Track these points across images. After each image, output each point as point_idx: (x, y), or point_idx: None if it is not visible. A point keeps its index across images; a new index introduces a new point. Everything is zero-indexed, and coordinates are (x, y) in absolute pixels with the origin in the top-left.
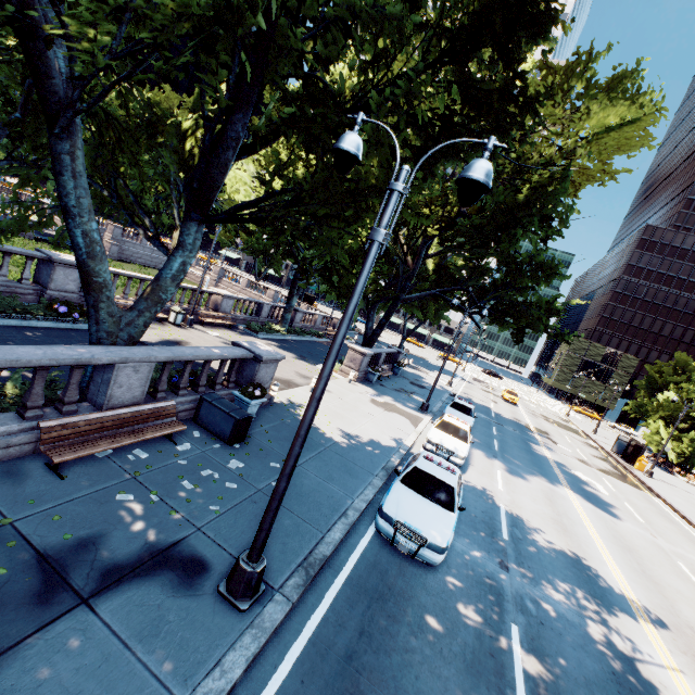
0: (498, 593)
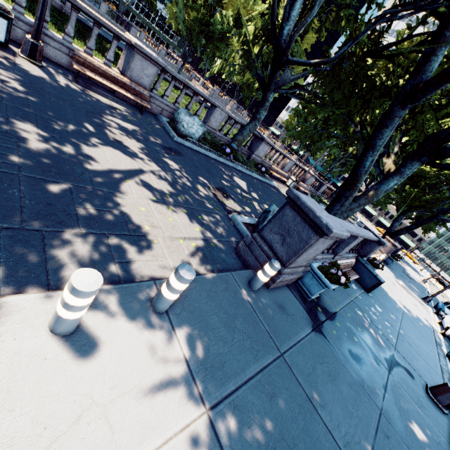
0: None
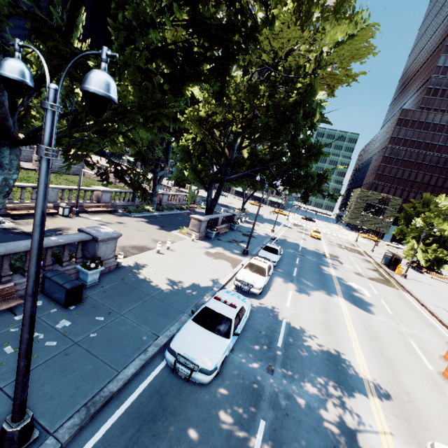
0: (258, 394)
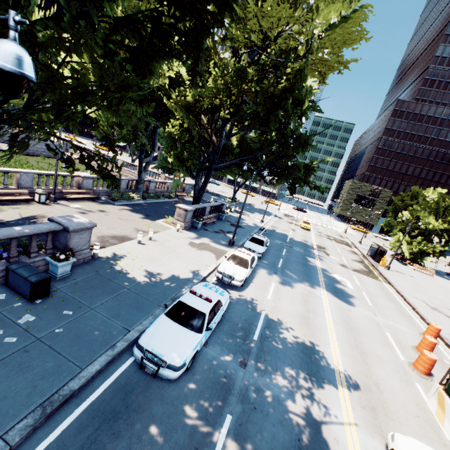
0: (228, 389)
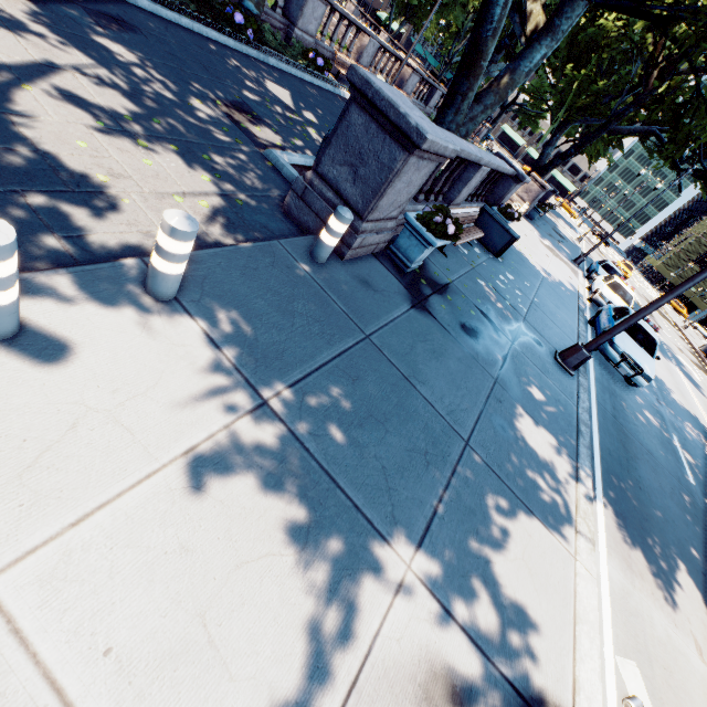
0: (661, 416)
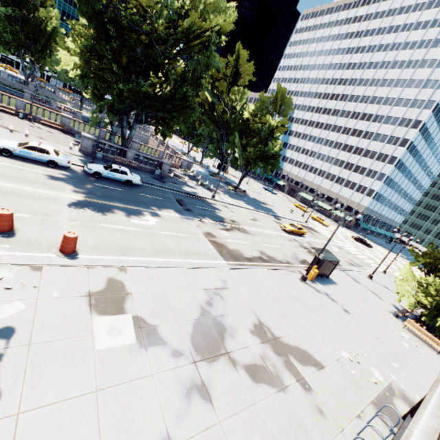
0: None
